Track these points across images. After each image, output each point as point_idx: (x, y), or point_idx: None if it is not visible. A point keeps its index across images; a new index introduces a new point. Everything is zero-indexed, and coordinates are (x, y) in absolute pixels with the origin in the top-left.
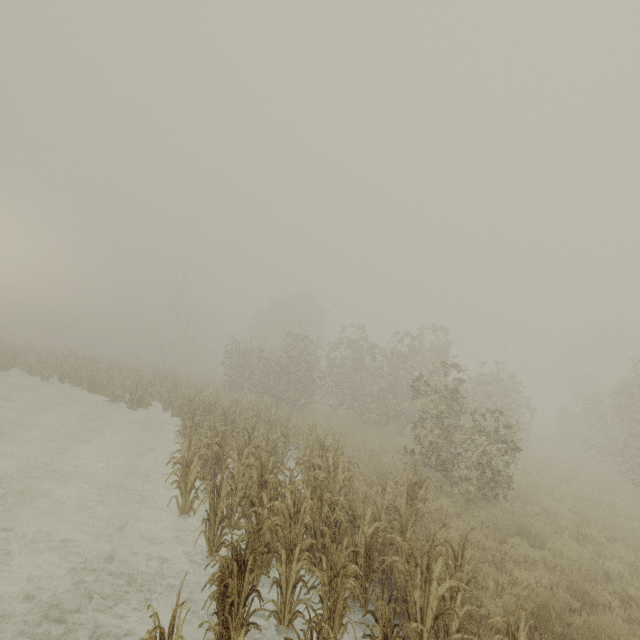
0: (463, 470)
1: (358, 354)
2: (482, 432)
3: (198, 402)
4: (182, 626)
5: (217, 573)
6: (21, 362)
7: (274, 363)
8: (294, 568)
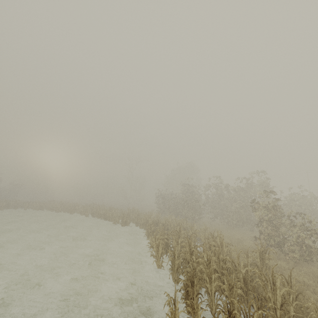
0: (289, 246)
1: (221, 191)
2: (296, 225)
3: (150, 221)
4: (177, 301)
5: (182, 287)
6: (77, 210)
7: (179, 200)
8: (213, 285)
